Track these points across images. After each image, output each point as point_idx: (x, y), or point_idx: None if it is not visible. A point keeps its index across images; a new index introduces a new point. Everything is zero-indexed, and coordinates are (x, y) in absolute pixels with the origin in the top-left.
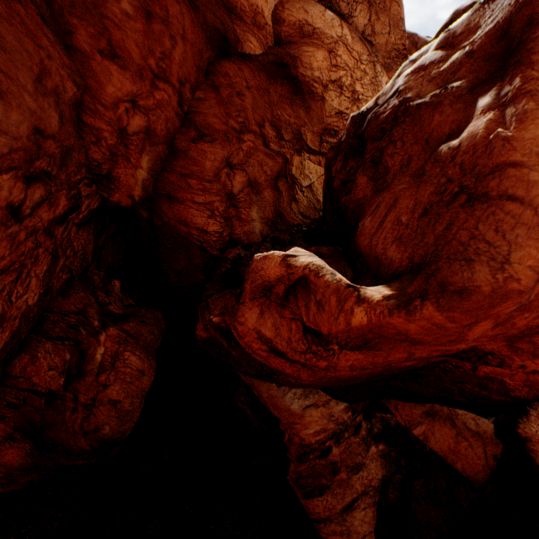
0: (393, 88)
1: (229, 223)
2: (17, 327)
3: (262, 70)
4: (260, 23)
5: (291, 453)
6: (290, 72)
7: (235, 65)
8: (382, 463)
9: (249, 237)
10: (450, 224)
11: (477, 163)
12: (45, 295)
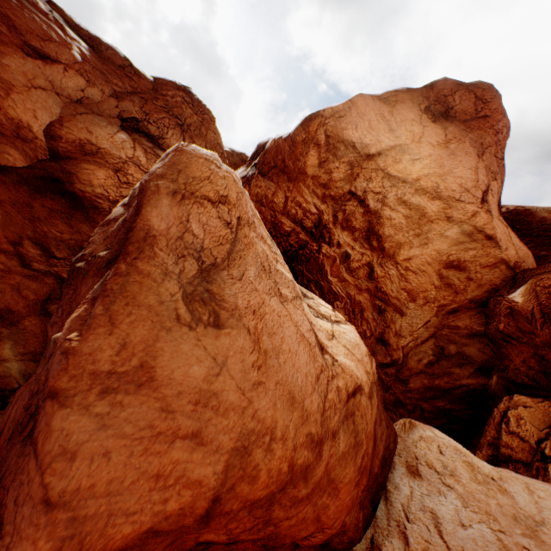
0: None
1: None
2: None
3: (23, 183)
4: (27, 136)
5: None
6: (66, 186)
7: None
8: None
9: None
10: (6, 470)
11: (49, 377)
12: None
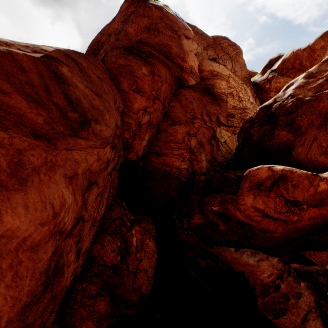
0: (285, 94)
1: (191, 163)
2: (97, 226)
3: (198, 91)
4: (193, 72)
5: (257, 291)
6: (211, 91)
7: (187, 90)
8: (310, 292)
9: (200, 169)
10: None
11: None
12: (106, 208)
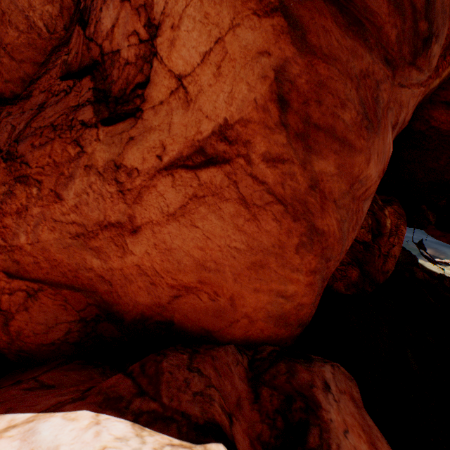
0: None
1: None
2: None
3: None
4: None
5: None
6: None
7: None
8: None
9: None
10: None
11: None
12: None
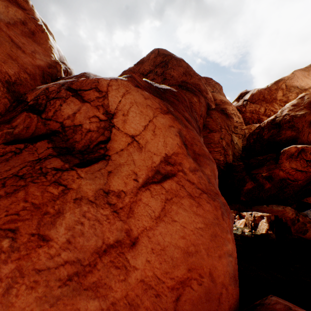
0: (282, 113)
1: (225, 156)
2: None
3: (218, 112)
4: (211, 100)
5: (288, 224)
6: (224, 112)
7: (214, 111)
8: None
9: (229, 160)
10: None
11: None
12: None
